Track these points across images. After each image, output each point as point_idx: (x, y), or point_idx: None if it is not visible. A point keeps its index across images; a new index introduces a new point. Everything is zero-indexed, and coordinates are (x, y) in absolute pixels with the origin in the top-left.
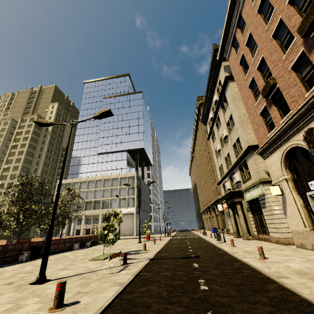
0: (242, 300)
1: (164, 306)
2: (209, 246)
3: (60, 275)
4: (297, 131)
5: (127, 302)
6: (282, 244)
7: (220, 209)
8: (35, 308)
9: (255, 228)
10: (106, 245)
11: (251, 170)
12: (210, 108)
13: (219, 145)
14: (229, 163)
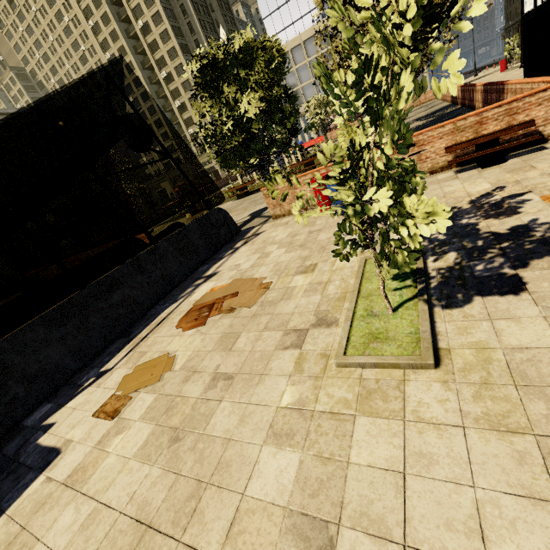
0: None
1: None
2: None
3: None
4: None
5: None
6: None
7: None
8: None
9: None
10: None
11: None
12: None
13: None
14: None
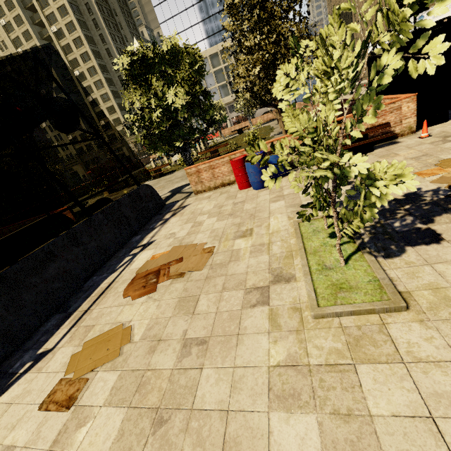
0: None
1: None
2: None
3: None
4: None
5: None
6: None
7: None
8: None
9: None
10: None
11: None
12: None
13: None
14: None
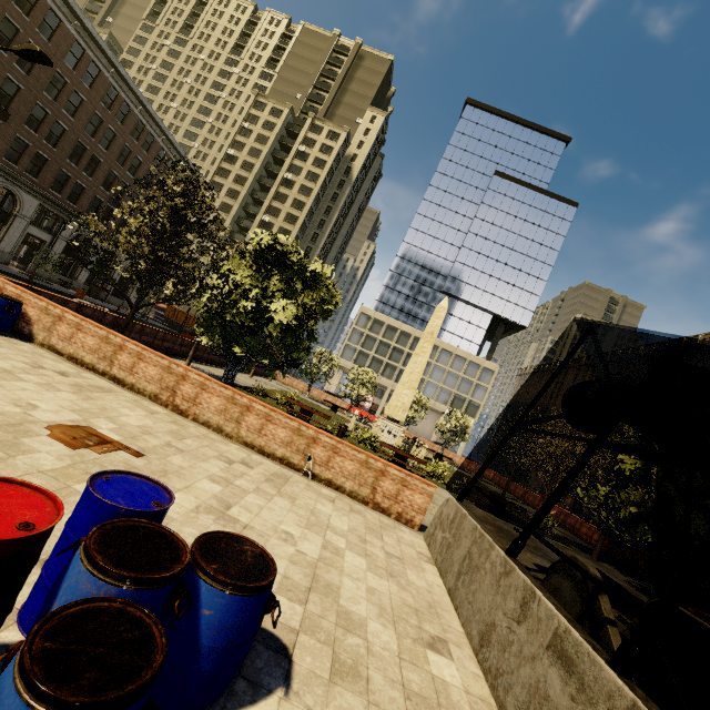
0: None
1: None
2: None
3: None
4: None
5: None
6: None
7: None
8: None
9: None
10: None
11: None
12: None
13: None
14: None
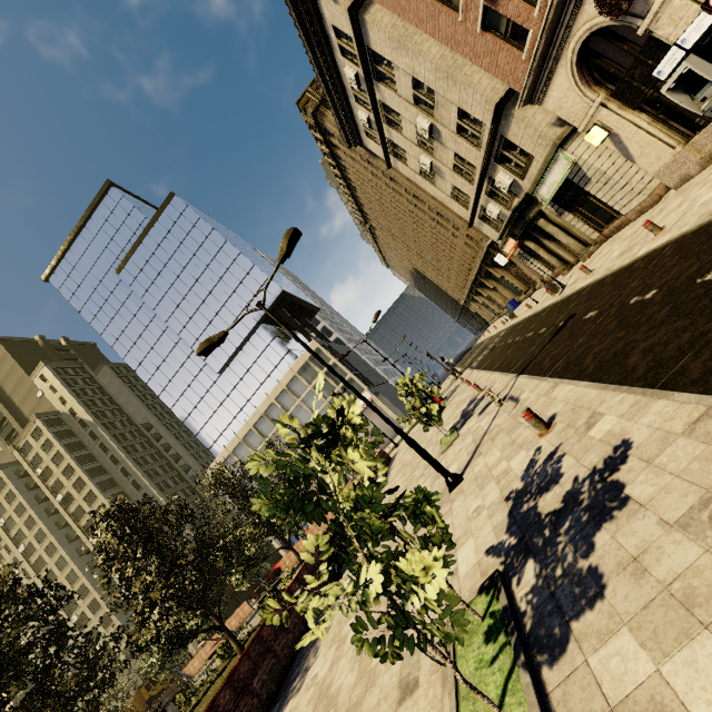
0: (709, 252)
1: (644, 328)
2: (553, 308)
3: (456, 470)
4: (577, 6)
5: (600, 367)
6: (651, 207)
7: (503, 263)
8: (525, 453)
9: (591, 228)
10: (439, 423)
11: (526, 144)
12: (349, 104)
13: (424, 158)
14: (469, 170)
